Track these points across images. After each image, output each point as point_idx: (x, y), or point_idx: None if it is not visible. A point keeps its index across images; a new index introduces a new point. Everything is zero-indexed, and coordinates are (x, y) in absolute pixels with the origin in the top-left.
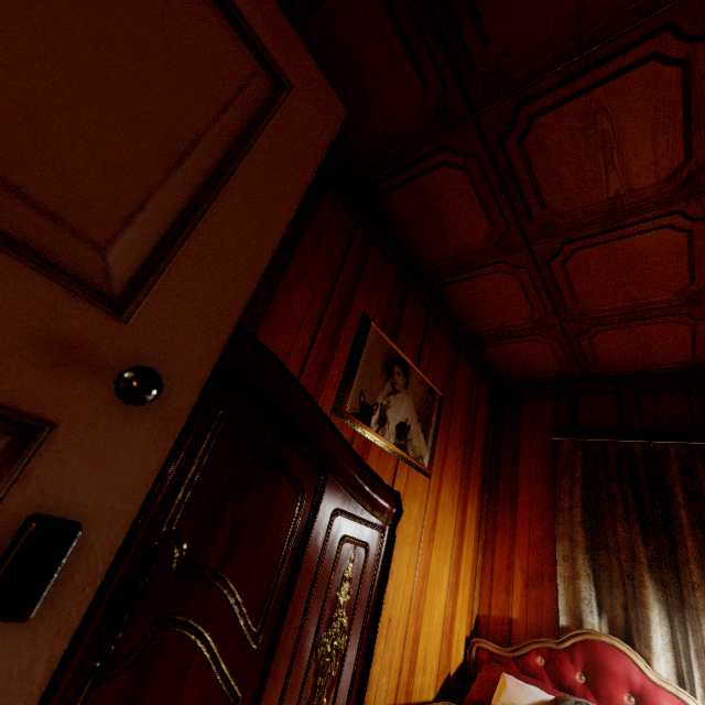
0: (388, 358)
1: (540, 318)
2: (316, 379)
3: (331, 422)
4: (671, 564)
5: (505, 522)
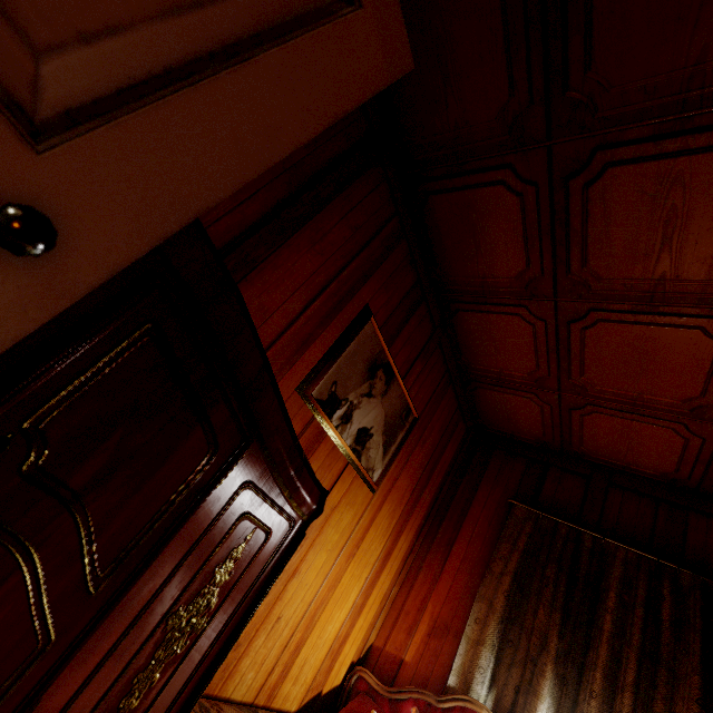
0: (375, 359)
1: (541, 378)
2: (293, 350)
3: (278, 389)
4: (578, 664)
5: (432, 564)
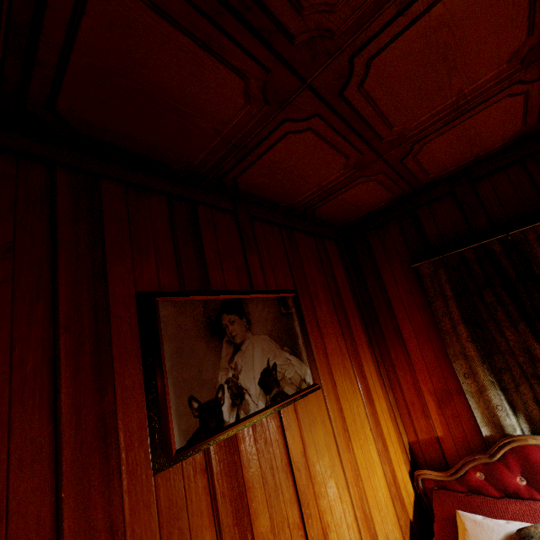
0: (208, 318)
1: (356, 162)
2: (98, 463)
3: None
4: None
5: (399, 356)
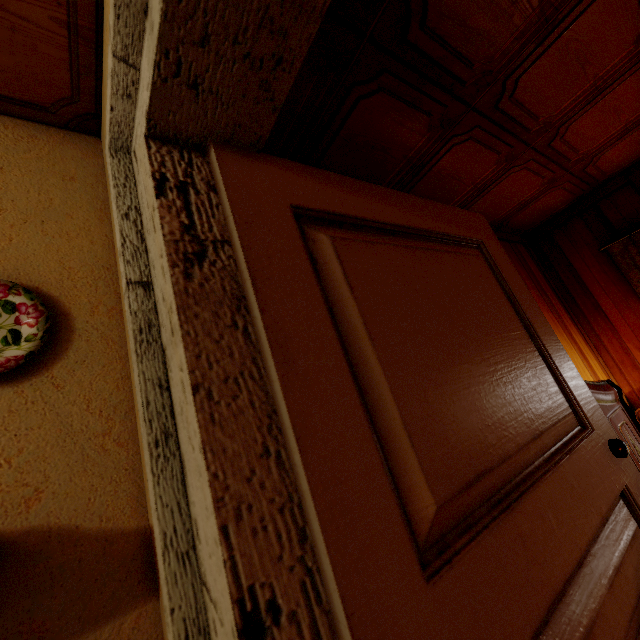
0: None
1: (549, 179)
2: None
3: None
4: None
5: (602, 327)
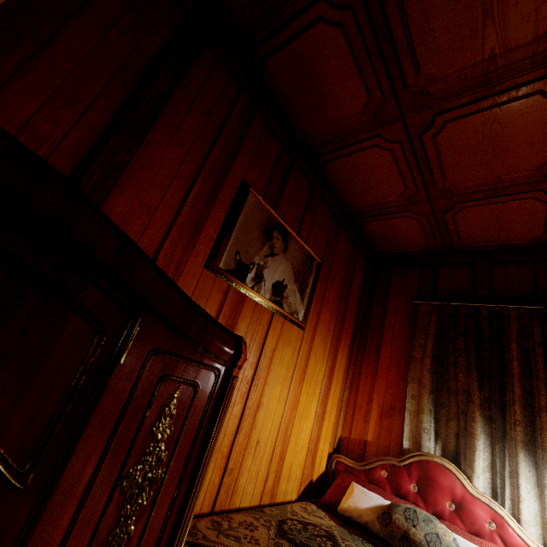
0: (267, 224)
1: (411, 195)
2: (188, 235)
3: (150, 260)
4: (499, 404)
5: (369, 367)
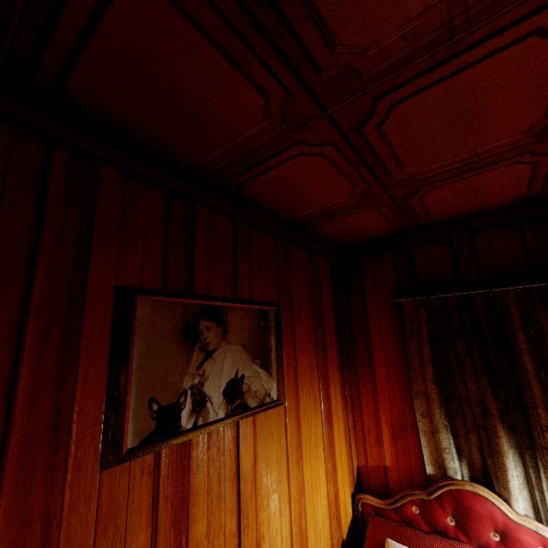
0: (184, 322)
1: (363, 192)
2: (45, 454)
3: None
4: (518, 407)
5: (366, 383)
